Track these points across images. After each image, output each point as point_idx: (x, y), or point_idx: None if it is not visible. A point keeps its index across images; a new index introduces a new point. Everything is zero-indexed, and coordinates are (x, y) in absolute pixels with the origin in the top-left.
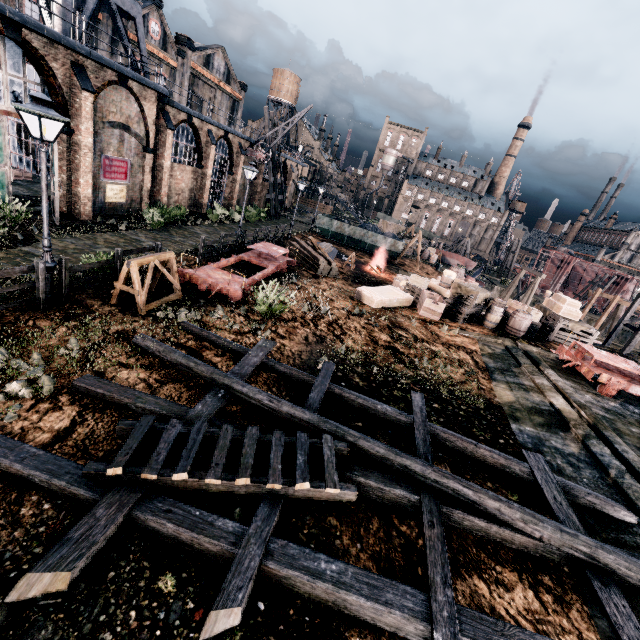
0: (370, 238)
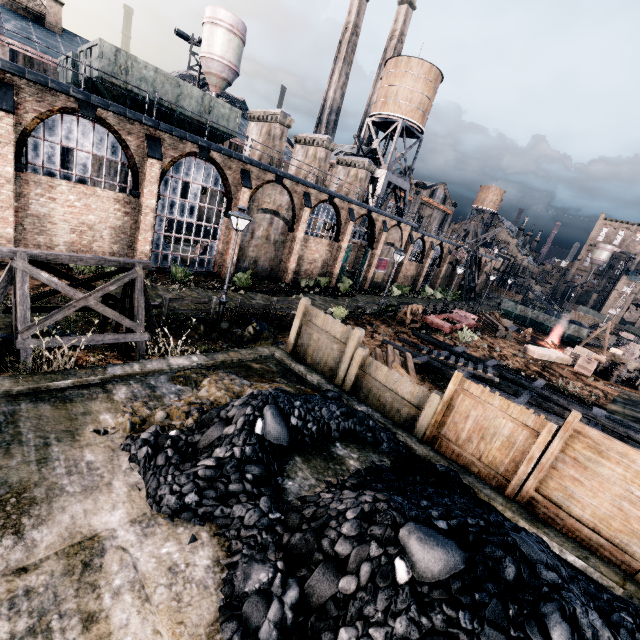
0: (552, 322)
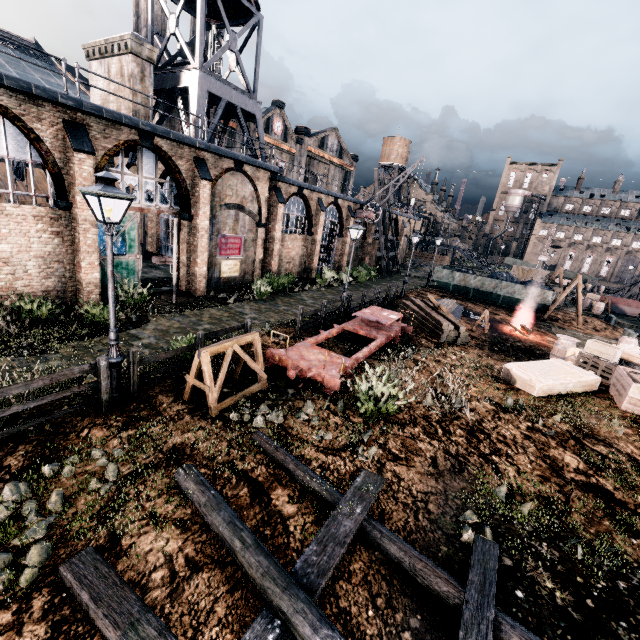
0: (504, 289)
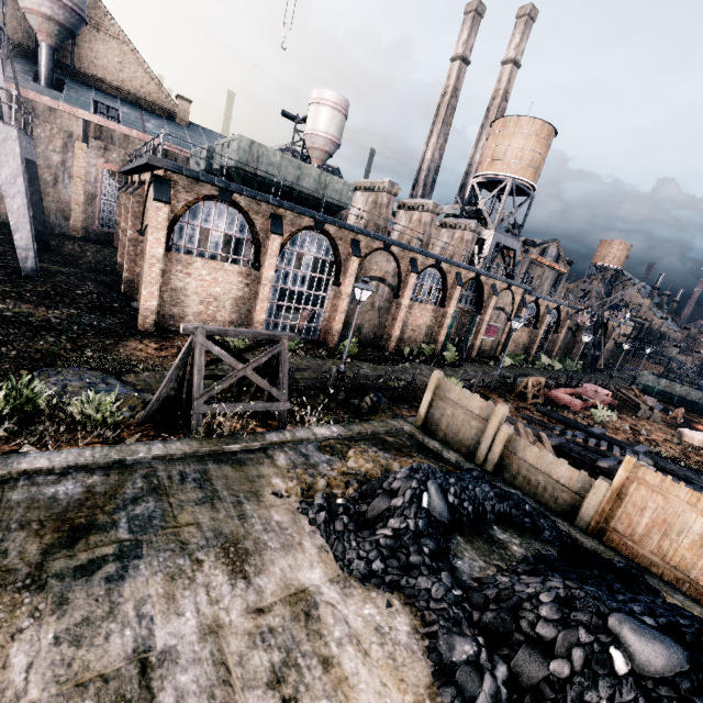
0: None
